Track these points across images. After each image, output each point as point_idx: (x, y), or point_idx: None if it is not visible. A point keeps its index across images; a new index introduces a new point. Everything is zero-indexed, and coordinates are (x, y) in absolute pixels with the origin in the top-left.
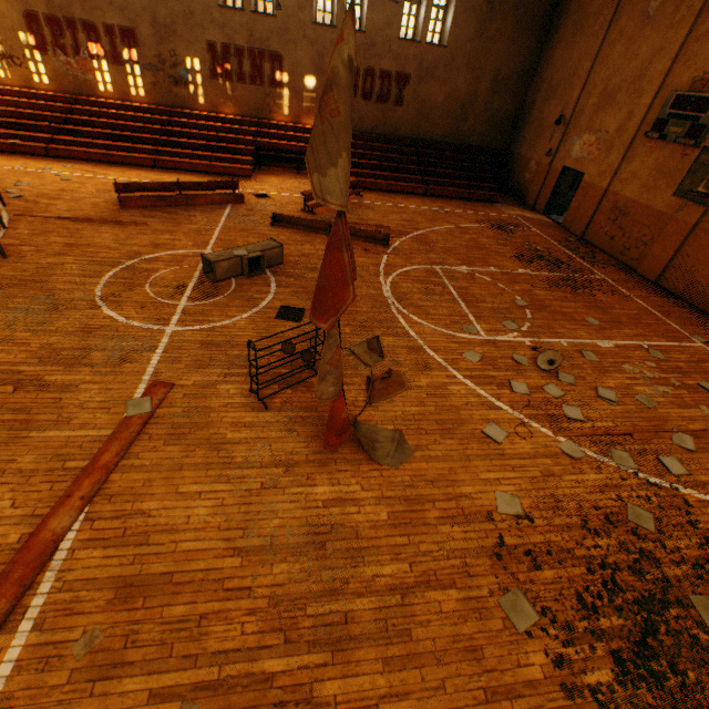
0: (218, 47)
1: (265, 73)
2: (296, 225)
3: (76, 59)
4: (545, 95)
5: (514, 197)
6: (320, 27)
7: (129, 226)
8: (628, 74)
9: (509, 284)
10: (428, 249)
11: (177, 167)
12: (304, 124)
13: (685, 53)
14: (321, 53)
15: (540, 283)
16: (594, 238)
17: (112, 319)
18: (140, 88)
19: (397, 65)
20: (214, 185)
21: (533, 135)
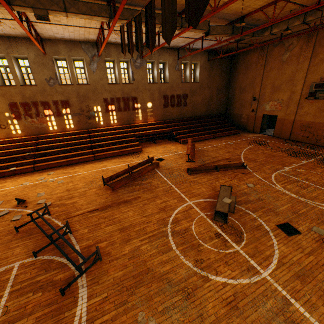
0: (108, 99)
1: (130, 105)
2: (198, 170)
3: (37, 118)
4: (239, 91)
5: (239, 129)
6: (151, 84)
7: (132, 201)
8: (283, 80)
9: (313, 170)
10: (260, 164)
11: (106, 156)
12: (148, 122)
13: (310, 70)
14: (153, 93)
15: (319, 165)
16: (296, 138)
17: (228, 284)
18: (71, 124)
19: (182, 92)
20: (145, 162)
21: (239, 105)
